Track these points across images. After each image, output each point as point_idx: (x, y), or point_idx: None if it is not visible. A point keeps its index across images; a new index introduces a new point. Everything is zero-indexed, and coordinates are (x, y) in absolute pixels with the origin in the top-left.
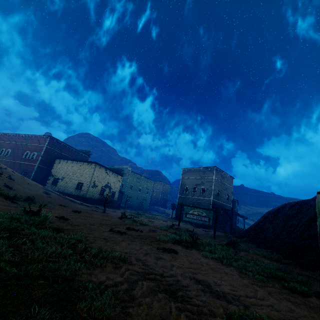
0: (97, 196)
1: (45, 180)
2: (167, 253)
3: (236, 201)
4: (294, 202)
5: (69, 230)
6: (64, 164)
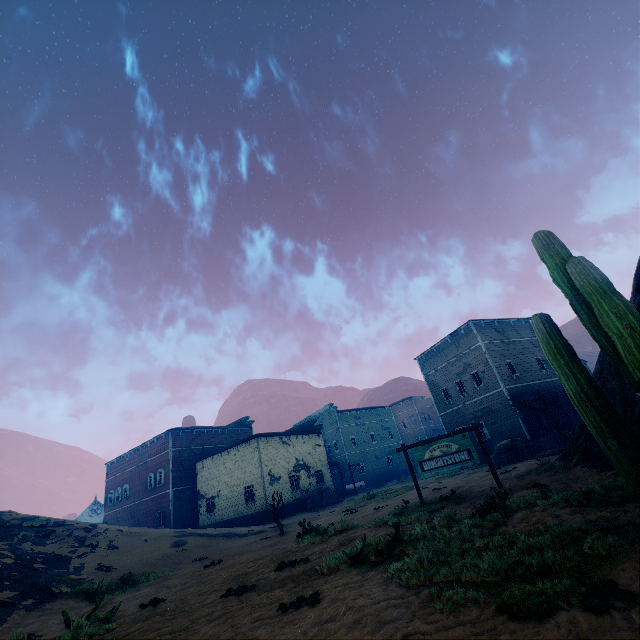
0: (289, 496)
1: (196, 511)
2: (288, 614)
3: None
4: None
5: (121, 639)
6: (210, 466)
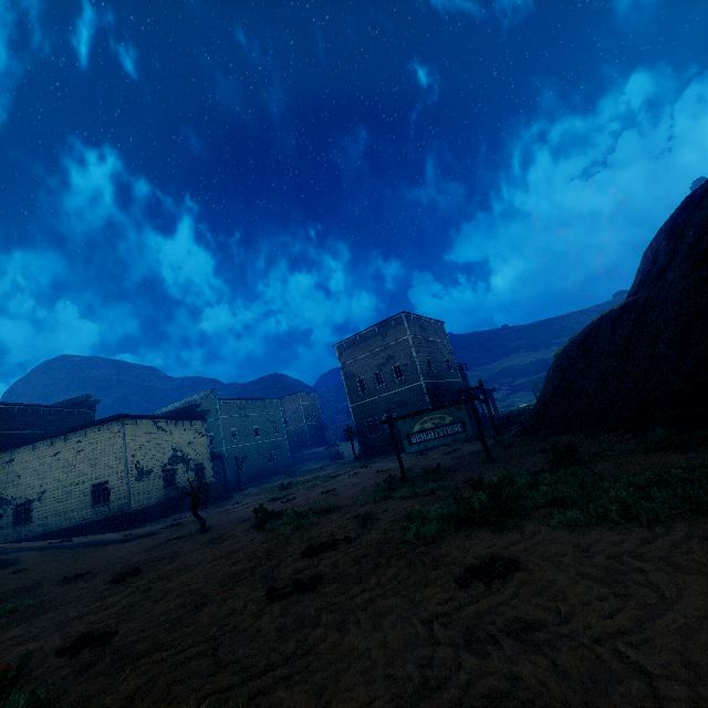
0: (161, 494)
1: None
2: (506, 586)
3: (464, 367)
4: (617, 312)
5: None
6: (27, 457)
